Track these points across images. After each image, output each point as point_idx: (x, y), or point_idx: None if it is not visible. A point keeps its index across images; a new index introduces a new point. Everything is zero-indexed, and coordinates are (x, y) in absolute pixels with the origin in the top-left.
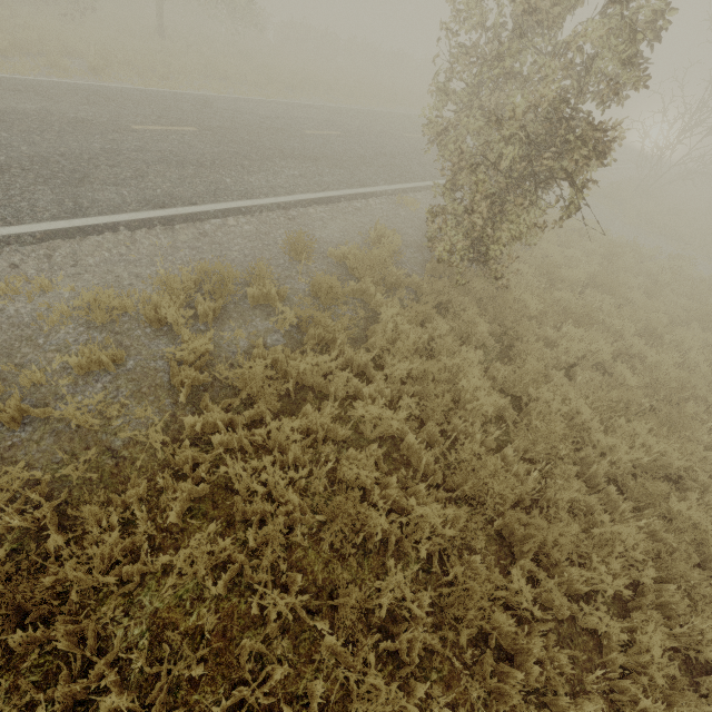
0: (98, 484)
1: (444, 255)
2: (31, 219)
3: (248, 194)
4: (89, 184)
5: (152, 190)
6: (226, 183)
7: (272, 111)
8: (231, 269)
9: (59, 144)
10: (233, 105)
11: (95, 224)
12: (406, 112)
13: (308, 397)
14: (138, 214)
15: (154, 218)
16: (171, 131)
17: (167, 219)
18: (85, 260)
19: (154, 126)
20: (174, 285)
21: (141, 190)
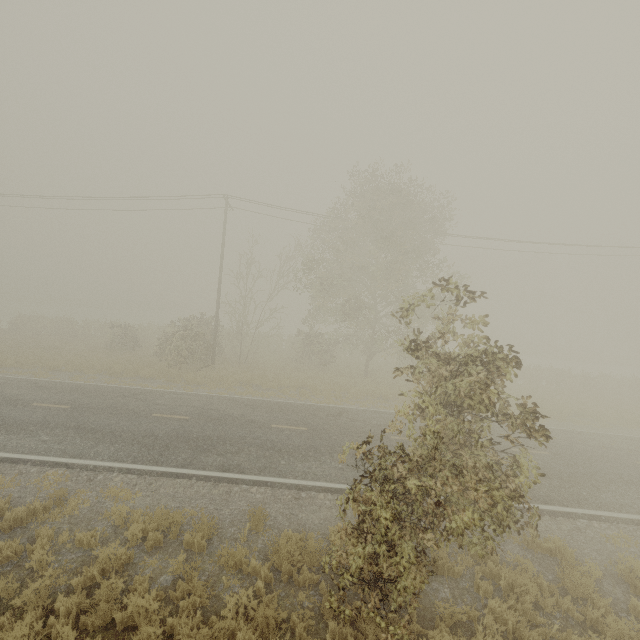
0: (6, 608)
1: (325, 566)
2: (166, 465)
3: (284, 473)
4: (210, 452)
5: (233, 461)
6: (279, 464)
7: (383, 420)
8: (183, 516)
9: (225, 431)
10: (358, 415)
11: (185, 472)
12: (552, 427)
13: (126, 637)
14: (209, 472)
15: (213, 476)
16: (289, 429)
17: (220, 478)
18: (160, 490)
19: (284, 425)
20: (156, 515)
21: (227, 460)
